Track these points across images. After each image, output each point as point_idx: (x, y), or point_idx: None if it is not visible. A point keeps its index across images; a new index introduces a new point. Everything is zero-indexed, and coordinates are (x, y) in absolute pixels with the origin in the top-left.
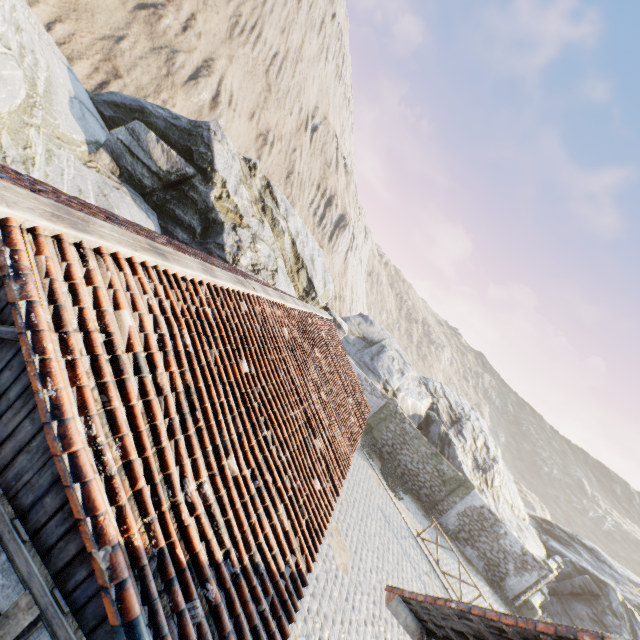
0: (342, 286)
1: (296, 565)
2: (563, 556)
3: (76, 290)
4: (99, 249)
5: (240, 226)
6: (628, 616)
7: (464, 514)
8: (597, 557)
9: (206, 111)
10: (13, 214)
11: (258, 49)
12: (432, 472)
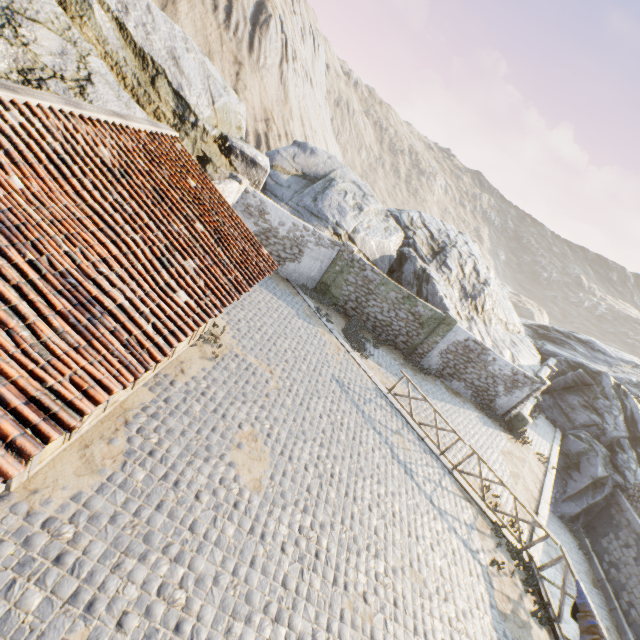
0: (286, 119)
1: None
2: (558, 357)
3: None
4: None
5: None
6: (619, 395)
7: (447, 352)
8: (592, 348)
9: None
10: None
11: None
12: (407, 318)
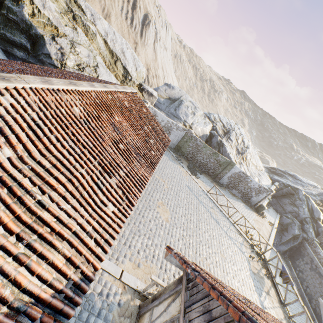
0: (156, 68)
1: (82, 273)
2: (279, 181)
3: None
4: None
5: (58, 36)
6: (306, 199)
7: (231, 177)
8: (295, 178)
9: None
10: None
11: None
12: (214, 162)
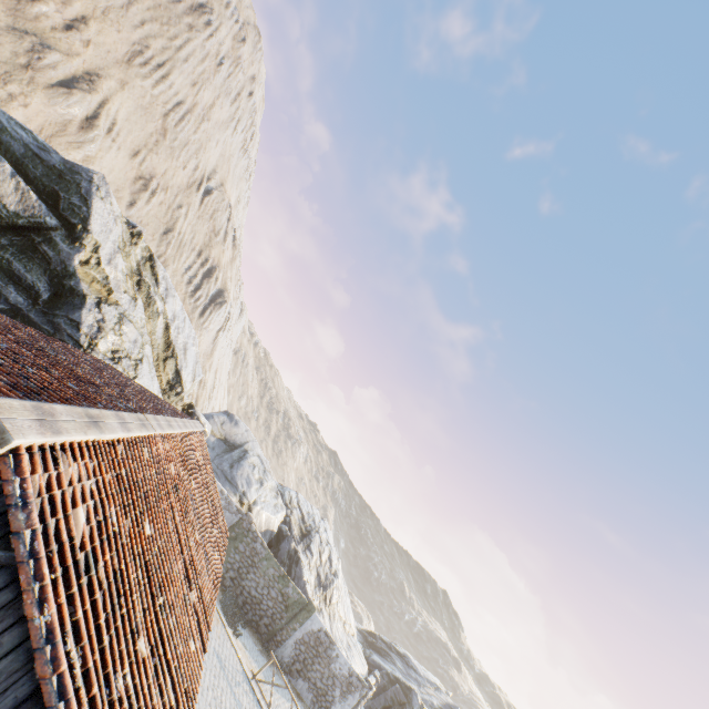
0: (206, 369)
1: None
2: (382, 669)
3: (55, 501)
4: (64, 444)
5: (107, 302)
6: None
7: (302, 641)
8: (407, 663)
9: (74, 128)
10: (25, 441)
11: (161, 89)
12: (277, 597)
